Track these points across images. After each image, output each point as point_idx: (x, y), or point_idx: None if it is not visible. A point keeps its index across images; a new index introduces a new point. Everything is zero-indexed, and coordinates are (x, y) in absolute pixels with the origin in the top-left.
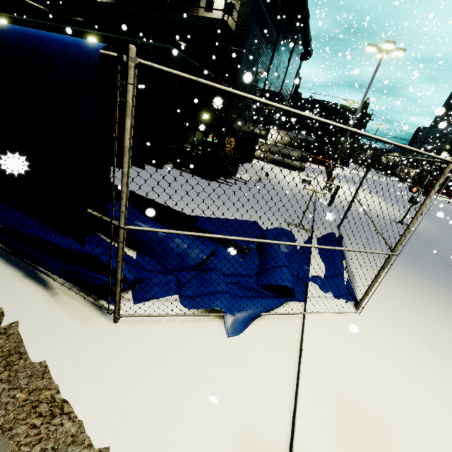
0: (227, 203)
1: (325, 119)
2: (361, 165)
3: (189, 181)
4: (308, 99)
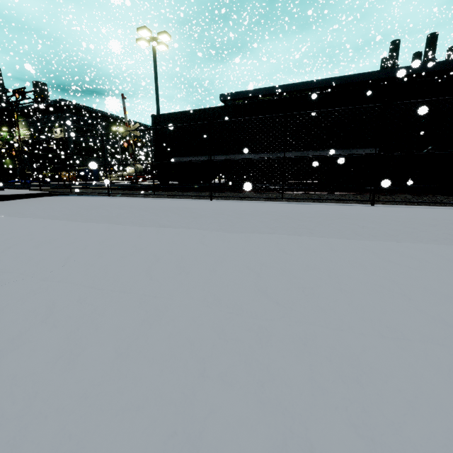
0: None
1: None
2: None
3: None
4: None
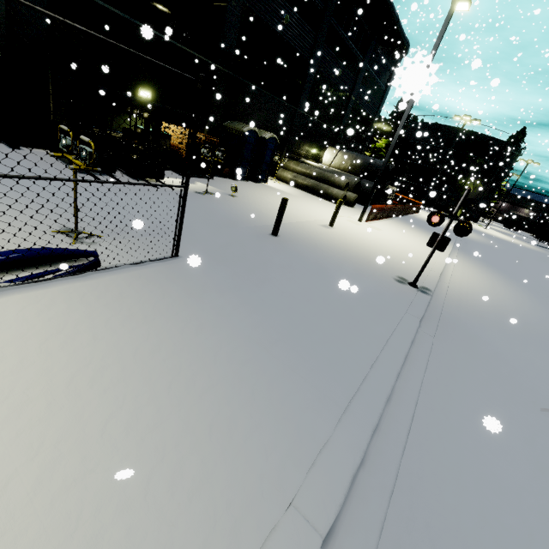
0: (2, 189)
1: (445, 150)
2: (493, 220)
3: (21, 164)
4: (422, 124)
